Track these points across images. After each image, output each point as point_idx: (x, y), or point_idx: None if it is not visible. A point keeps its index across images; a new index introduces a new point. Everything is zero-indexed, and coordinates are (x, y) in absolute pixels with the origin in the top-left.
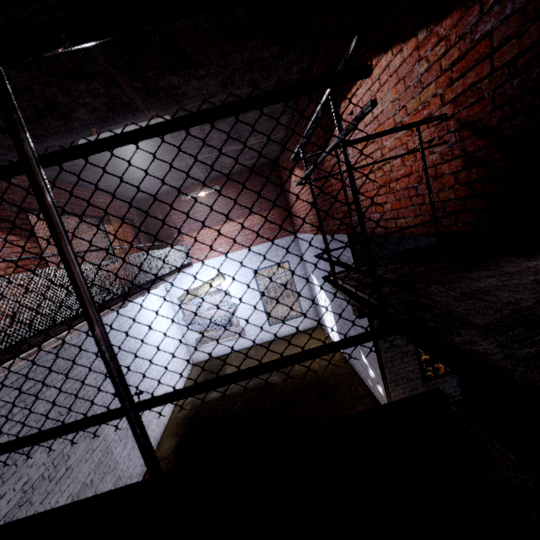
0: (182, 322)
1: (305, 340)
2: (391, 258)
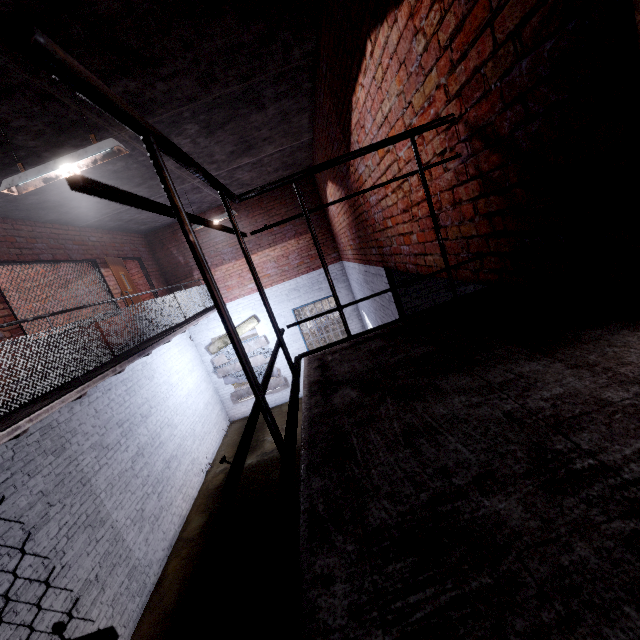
0: (213, 375)
1: None
2: (387, 326)
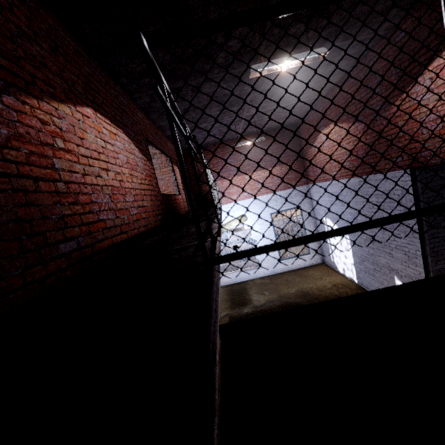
0: None
1: (315, 273)
2: None
